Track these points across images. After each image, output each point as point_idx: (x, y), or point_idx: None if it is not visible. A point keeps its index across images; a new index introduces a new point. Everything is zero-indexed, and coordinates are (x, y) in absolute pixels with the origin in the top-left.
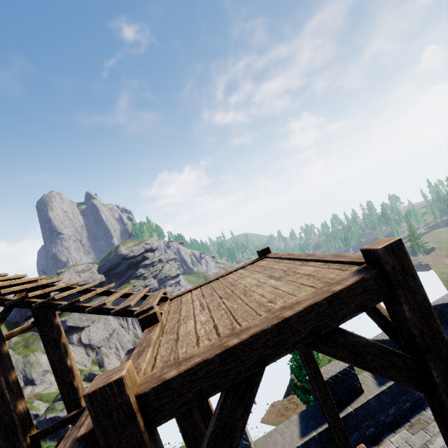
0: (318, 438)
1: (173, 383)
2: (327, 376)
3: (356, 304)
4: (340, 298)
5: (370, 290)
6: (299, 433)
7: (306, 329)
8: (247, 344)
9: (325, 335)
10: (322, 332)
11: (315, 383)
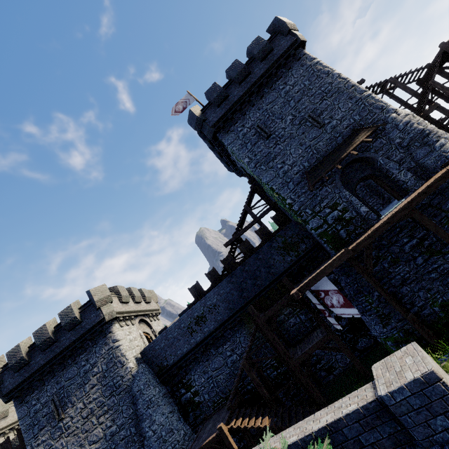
0: None
1: None
2: None
3: None
4: None
5: None
6: None
7: None
8: None
9: None
10: None
11: None
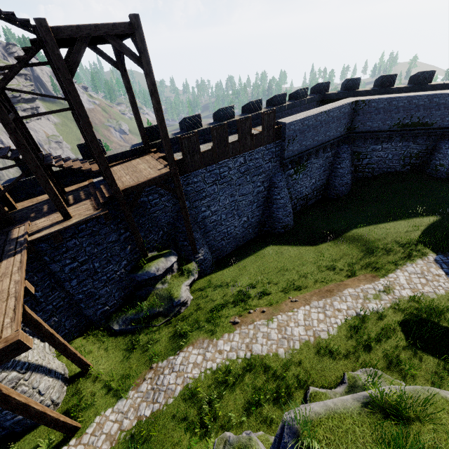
0: (138, 149)
1: (61, 28)
2: (148, 126)
3: (121, 30)
4: (116, 26)
5: (127, 28)
6: (130, 148)
7: (104, 31)
8: (85, 27)
9: (111, 37)
10: (109, 34)
11: (136, 116)
